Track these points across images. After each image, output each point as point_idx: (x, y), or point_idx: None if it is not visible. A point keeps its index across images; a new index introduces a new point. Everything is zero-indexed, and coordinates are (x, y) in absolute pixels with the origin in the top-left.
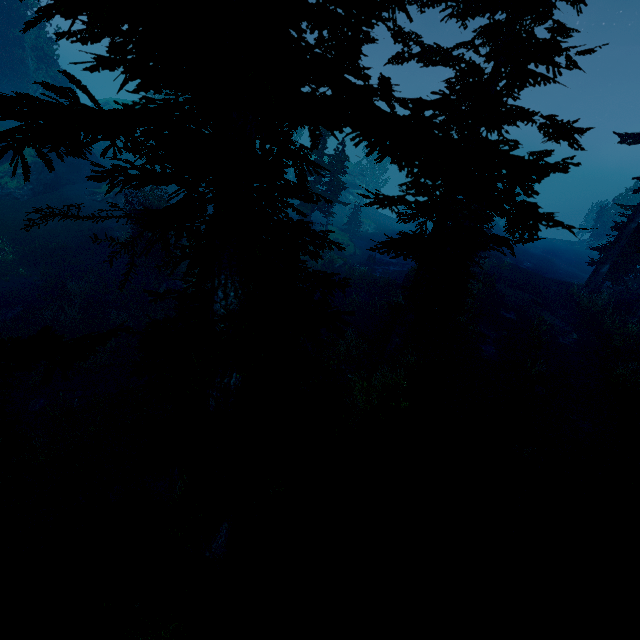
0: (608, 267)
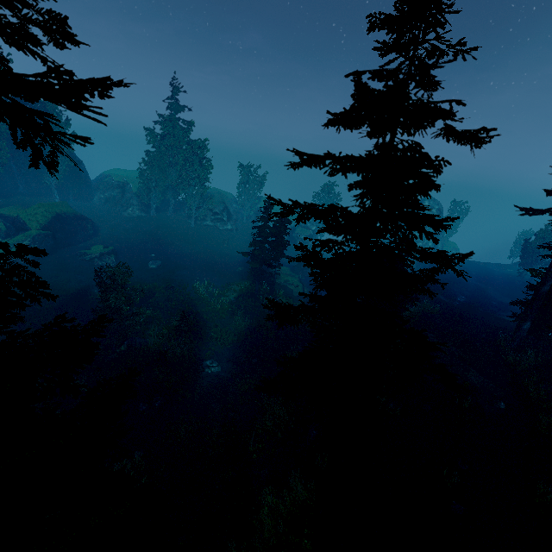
0: (529, 324)
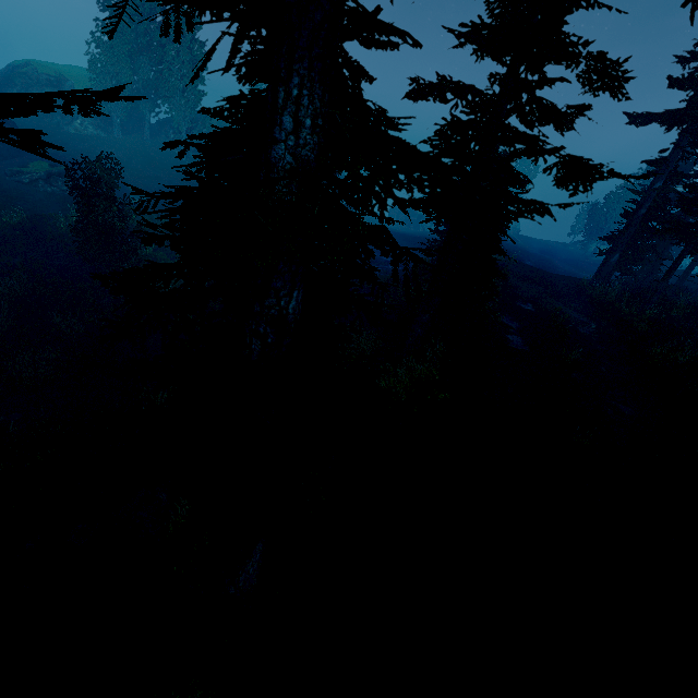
0: (618, 256)
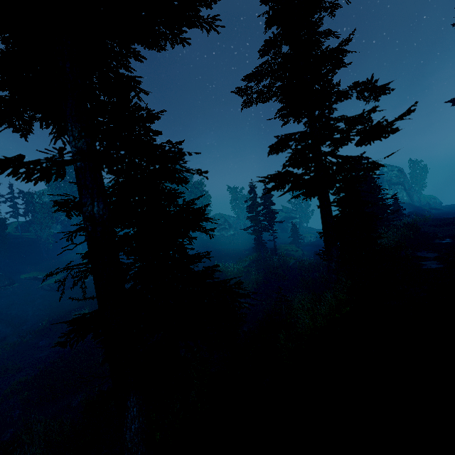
0: None
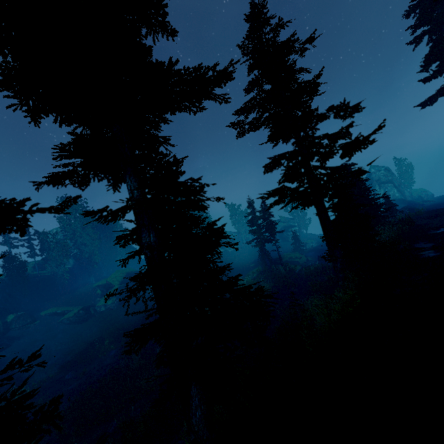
0: None
